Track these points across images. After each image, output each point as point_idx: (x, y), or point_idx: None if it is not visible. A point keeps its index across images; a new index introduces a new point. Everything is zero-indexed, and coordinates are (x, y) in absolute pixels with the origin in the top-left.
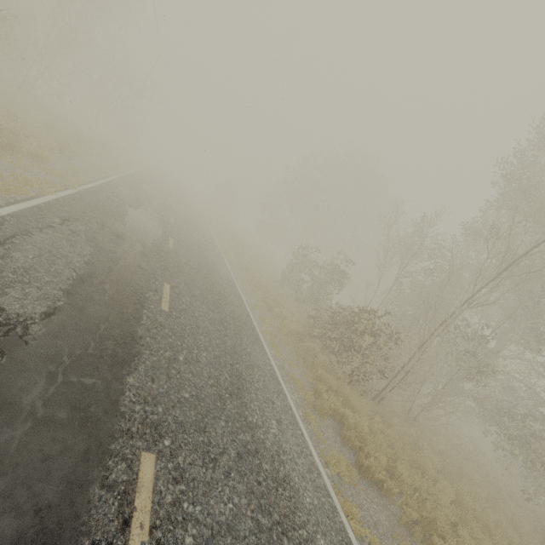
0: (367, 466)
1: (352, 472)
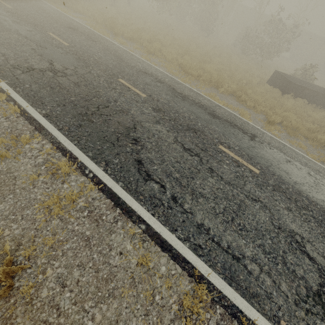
0: (75, 9)
1: (70, 10)
